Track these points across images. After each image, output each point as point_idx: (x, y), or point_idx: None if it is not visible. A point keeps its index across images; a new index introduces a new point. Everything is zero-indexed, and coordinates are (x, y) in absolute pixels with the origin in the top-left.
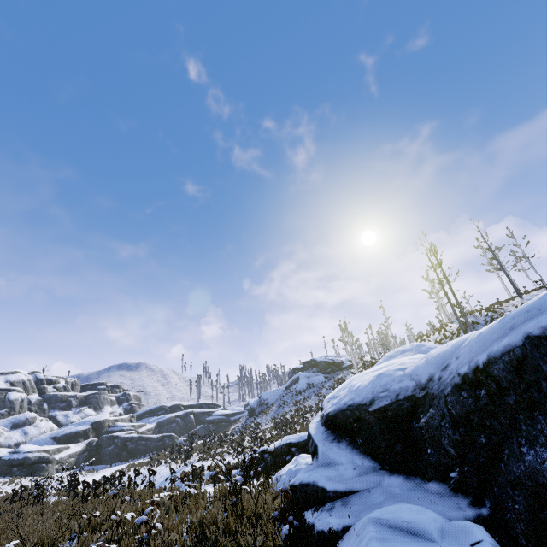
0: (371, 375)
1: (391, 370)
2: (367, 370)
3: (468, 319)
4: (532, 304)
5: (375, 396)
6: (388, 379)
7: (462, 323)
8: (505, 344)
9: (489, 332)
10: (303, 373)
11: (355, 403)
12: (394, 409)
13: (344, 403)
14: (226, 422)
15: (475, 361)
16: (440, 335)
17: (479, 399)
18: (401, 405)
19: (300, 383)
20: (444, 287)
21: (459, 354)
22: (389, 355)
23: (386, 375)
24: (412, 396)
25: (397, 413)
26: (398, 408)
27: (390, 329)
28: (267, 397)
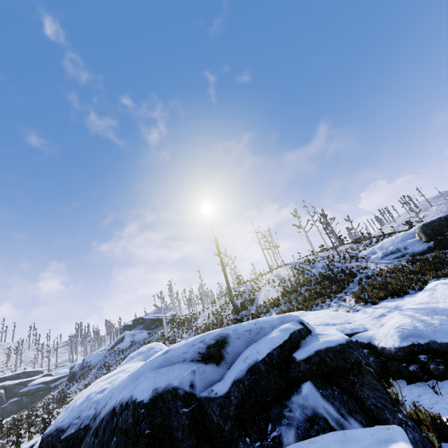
0: (95, 388)
1: (95, 393)
2: (107, 374)
3: (243, 287)
4: (136, 371)
5: (72, 422)
6: (85, 405)
7: (238, 291)
8: (113, 403)
9: (123, 384)
10: (129, 332)
11: (60, 427)
12: (74, 438)
13: (57, 425)
14: (44, 390)
15: (106, 410)
16: (224, 300)
17: (94, 446)
18: (79, 434)
19: (124, 342)
20: (223, 269)
21: (113, 395)
22: (131, 356)
23: (88, 399)
24: (88, 425)
25: (75, 441)
26: (77, 437)
27: (203, 289)
28: (91, 360)
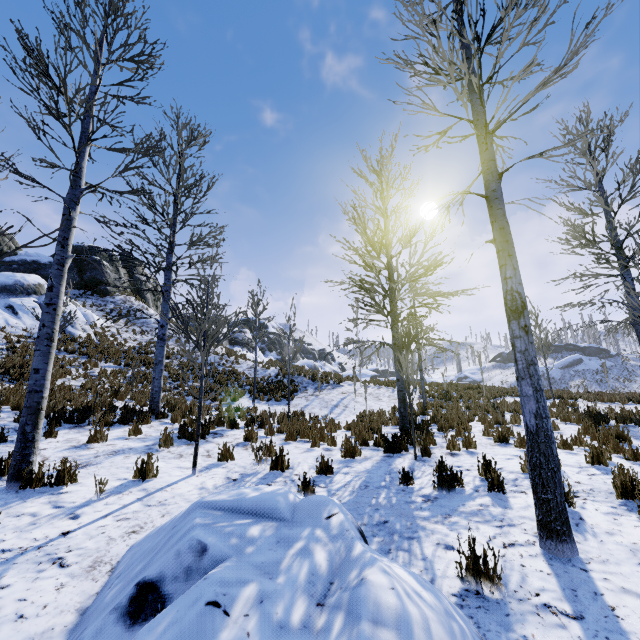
0: None
1: None
2: None
3: None
4: None
5: None
6: None
7: None
8: None
9: None
10: (583, 356)
11: None
12: None
13: None
14: None
15: None
16: None
17: None
18: None
19: (591, 364)
20: None
21: None
22: None
23: None
24: None
25: None
26: None
27: None
28: (550, 373)
